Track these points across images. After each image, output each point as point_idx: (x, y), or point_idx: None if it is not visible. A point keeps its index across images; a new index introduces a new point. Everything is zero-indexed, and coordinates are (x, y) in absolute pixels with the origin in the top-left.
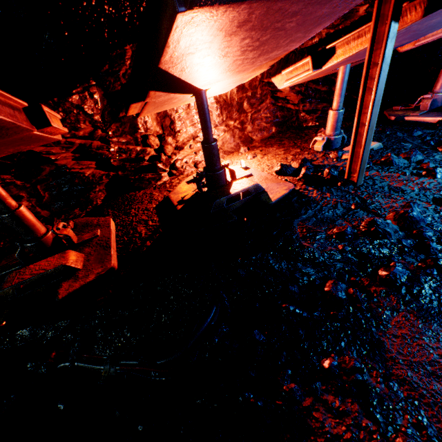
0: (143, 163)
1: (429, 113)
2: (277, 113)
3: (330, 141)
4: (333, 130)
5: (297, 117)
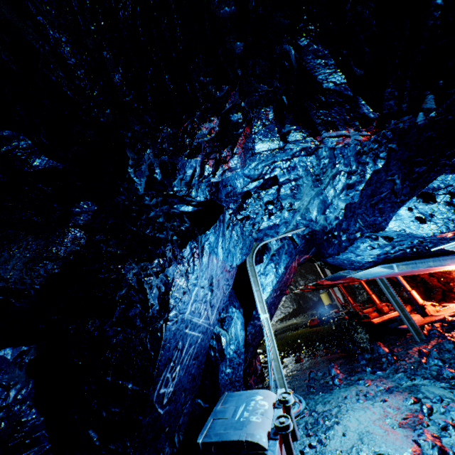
0: (452, 286)
1: None
2: None
3: None
4: None
5: None
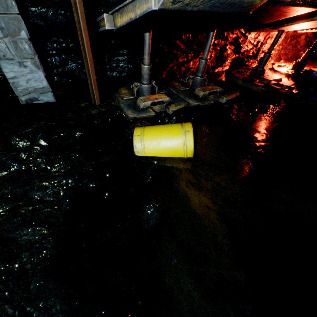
0: (250, 54)
1: None
2: (294, 48)
3: None
4: None
5: (298, 53)
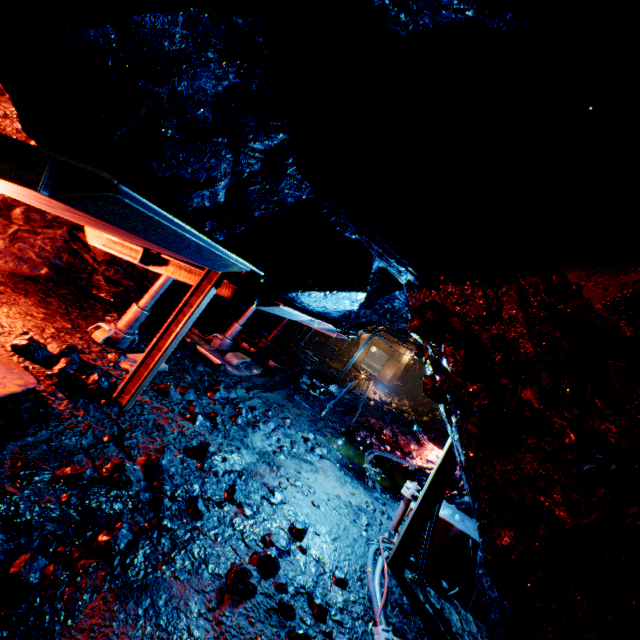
0: None
1: (216, 352)
2: (66, 255)
3: (119, 336)
4: (129, 327)
5: (91, 275)
